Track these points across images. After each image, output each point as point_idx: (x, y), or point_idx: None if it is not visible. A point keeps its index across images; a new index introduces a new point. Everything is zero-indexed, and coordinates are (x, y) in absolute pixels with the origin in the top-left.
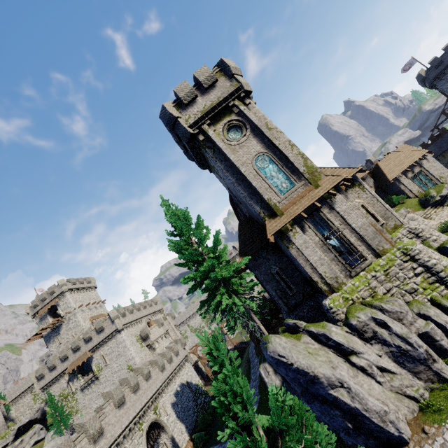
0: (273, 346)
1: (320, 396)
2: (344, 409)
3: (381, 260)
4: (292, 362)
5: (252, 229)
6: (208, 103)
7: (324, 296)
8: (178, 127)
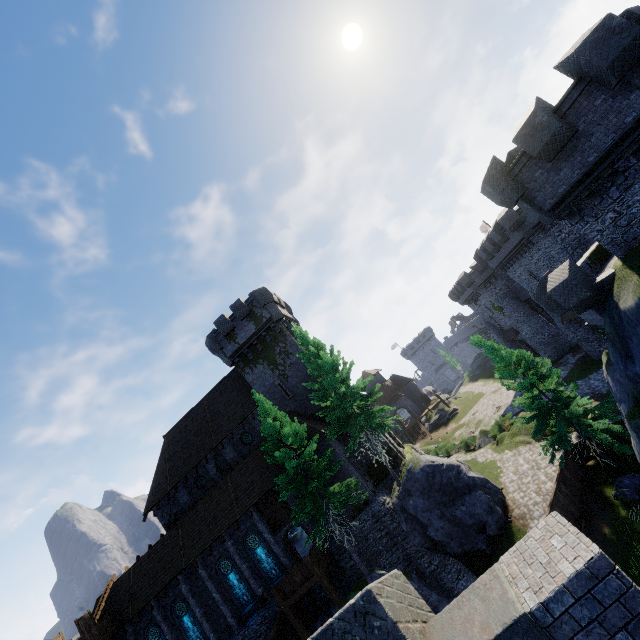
0: (423, 457)
1: (466, 487)
2: (480, 486)
3: (406, 448)
4: (442, 462)
5: (310, 420)
6: (285, 313)
7: (397, 467)
8: (272, 307)
